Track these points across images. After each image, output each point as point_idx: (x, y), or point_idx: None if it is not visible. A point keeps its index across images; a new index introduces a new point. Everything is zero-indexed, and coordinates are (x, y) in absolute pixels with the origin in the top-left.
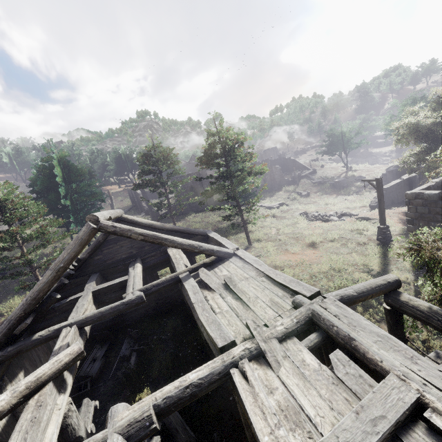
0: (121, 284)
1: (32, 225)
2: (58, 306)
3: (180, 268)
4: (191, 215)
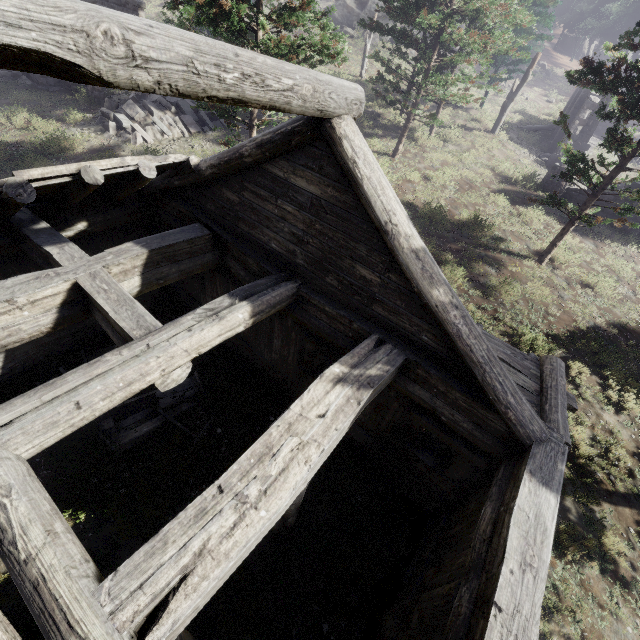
0: (122, 331)
1: (287, 21)
2: (34, 241)
3: (137, 579)
4: (625, 246)
